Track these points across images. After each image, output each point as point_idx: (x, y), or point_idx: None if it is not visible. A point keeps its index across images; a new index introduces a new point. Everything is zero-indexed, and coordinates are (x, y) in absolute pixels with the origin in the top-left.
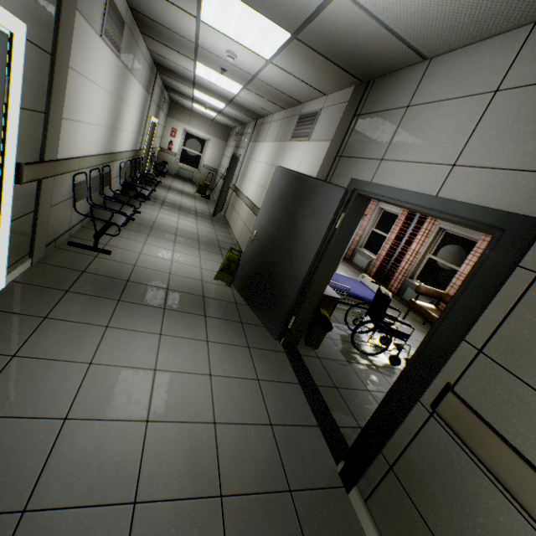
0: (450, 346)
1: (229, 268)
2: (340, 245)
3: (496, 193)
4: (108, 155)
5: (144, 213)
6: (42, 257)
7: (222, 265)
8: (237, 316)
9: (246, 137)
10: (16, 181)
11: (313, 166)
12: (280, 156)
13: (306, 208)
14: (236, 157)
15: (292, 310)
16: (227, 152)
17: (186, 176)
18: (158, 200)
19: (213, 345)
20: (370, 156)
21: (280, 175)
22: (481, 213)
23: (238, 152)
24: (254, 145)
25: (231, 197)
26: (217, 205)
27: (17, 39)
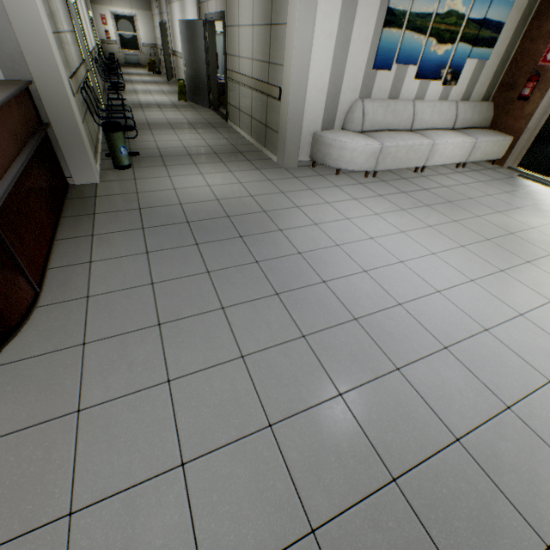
0: (225, 59)
1: (182, 92)
2: (213, 50)
3: (221, 7)
4: (94, 49)
5: (126, 88)
6: (105, 103)
7: (178, 92)
8: (192, 108)
9: (163, 2)
10: (91, 62)
11: (196, 13)
12: (184, 12)
13: (196, 38)
14: (163, 24)
15: (209, 91)
16: (156, 23)
17: (134, 62)
18: (127, 81)
19: (182, 112)
20: (205, 0)
21: (182, 25)
22: (220, 14)
23: (163, 18)
24: (170, 8)
25: (174, 61)
26: (167, 71)
27: (75, 5)
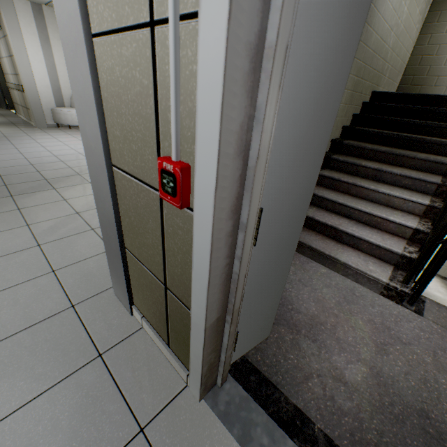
0: (4, 76)
1: None
2: (1, 73)
3: None
4: None
5: None
6: None
7: None
8: None
9: None
10: None
11: None
12: None
13: None
14: None
15: (5, 98)
16: None
17: None
18: None
19: None
20: None
21: None
22: None
23: None
24: None
25: None
26: None
27: None
